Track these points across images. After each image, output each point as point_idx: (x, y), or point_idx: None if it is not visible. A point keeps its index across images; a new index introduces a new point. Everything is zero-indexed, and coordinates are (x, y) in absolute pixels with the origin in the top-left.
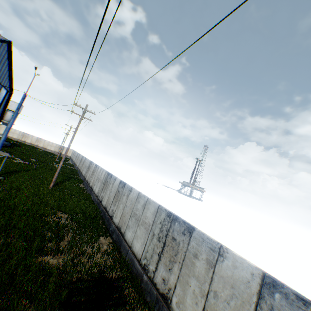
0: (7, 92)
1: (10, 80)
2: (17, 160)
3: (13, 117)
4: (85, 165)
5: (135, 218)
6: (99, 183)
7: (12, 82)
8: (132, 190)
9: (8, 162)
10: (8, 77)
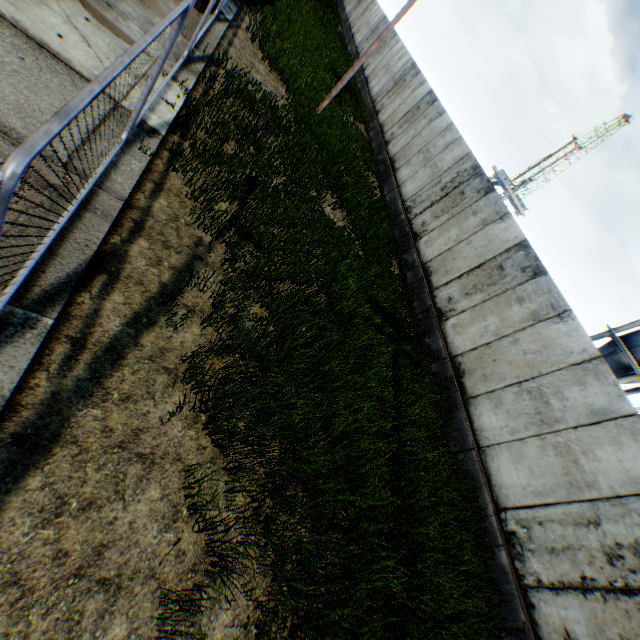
0: None
1: None
2: None
3: None
4: None
5: (386, 70)
6: (366, 31)
7: None
8: (400, 43)
9: None
10: None
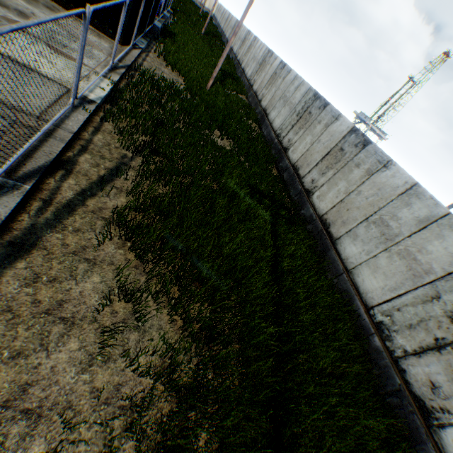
0: None
1: None
2: None
3: None
4: (230, 26)
5: (253, 59)
6: (239, 43)
7: None
8: (259, 41)
9: None
10: None
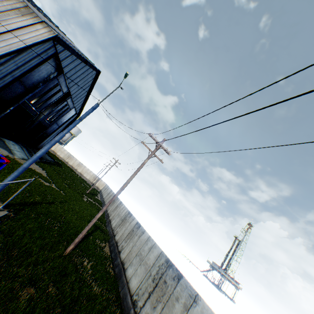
0: (74, 114)
1: (82, 104)
2: (48, 183)
3: (68, 128)
4: (118, 212)
5: None
6: (142, 268)
7: (83, 107)
8: None
9: (36, 183)
10: (82, 100)
